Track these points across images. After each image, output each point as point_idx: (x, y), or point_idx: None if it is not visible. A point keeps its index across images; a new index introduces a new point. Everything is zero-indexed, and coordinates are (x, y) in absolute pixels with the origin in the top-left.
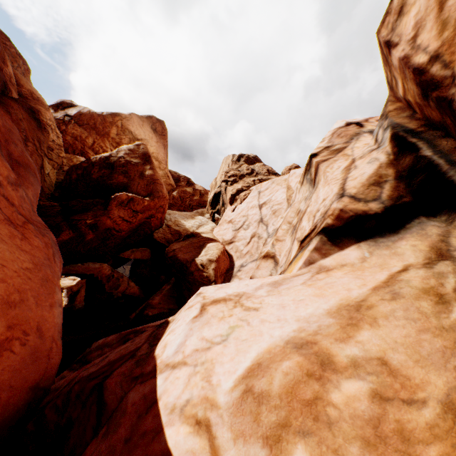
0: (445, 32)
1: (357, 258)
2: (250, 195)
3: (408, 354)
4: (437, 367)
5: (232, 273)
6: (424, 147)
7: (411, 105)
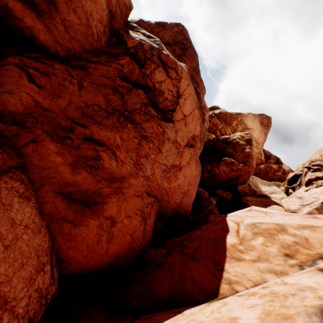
0: None
1: None
2: None
3: (319, 242)
4: None
5: None
6: None
7: None
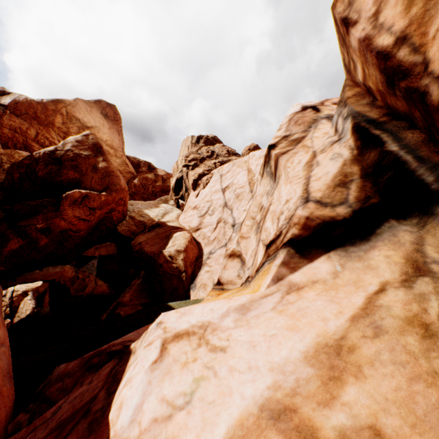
0: (413, 8)
1: (328, 272)
2: (212, 179)
3: (402, 416)
4: (438, 433)
5: (202, 261)
6: (389, 140)
7: (372, 91)
